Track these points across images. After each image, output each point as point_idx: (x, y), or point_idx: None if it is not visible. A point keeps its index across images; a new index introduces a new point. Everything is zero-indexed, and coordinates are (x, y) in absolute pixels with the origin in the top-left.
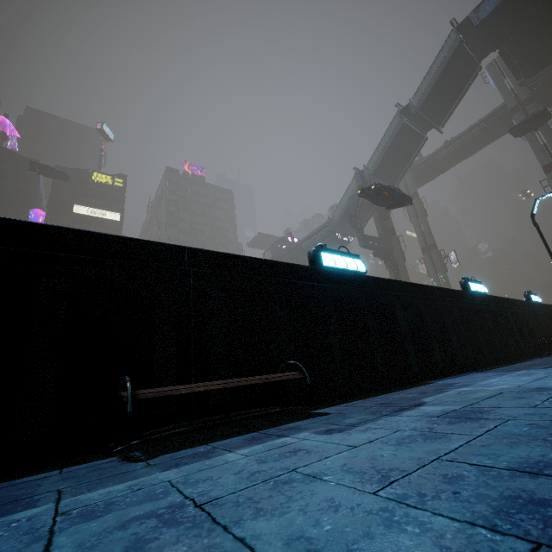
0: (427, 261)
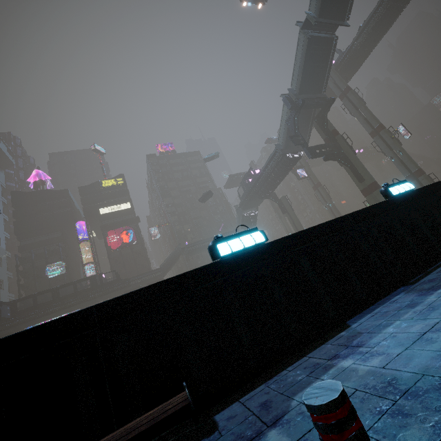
0: (379, 143)
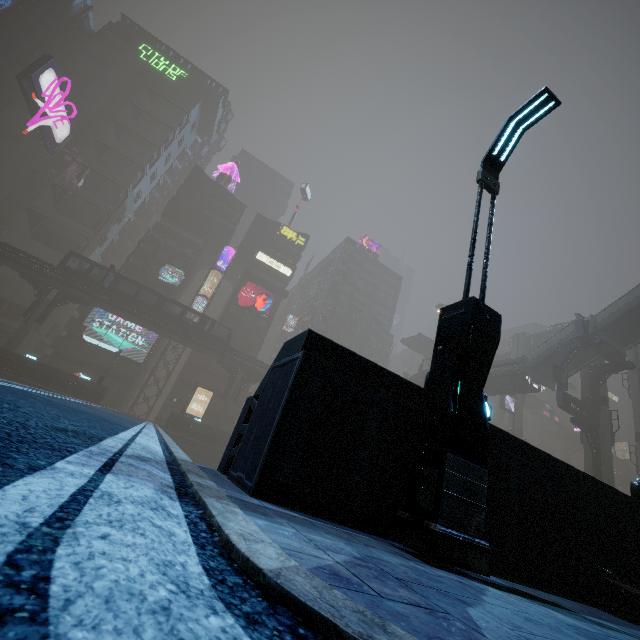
0: None
